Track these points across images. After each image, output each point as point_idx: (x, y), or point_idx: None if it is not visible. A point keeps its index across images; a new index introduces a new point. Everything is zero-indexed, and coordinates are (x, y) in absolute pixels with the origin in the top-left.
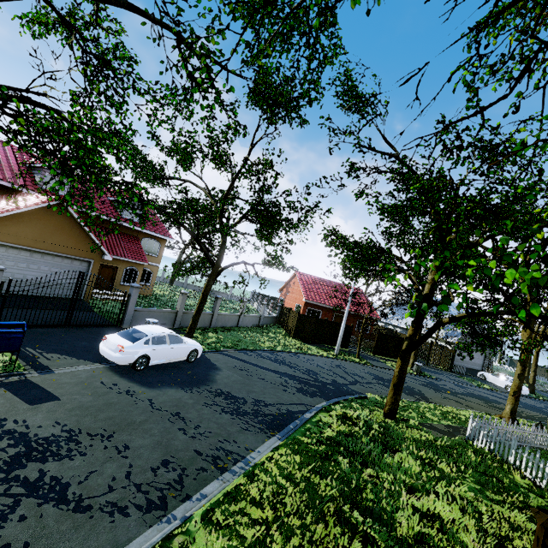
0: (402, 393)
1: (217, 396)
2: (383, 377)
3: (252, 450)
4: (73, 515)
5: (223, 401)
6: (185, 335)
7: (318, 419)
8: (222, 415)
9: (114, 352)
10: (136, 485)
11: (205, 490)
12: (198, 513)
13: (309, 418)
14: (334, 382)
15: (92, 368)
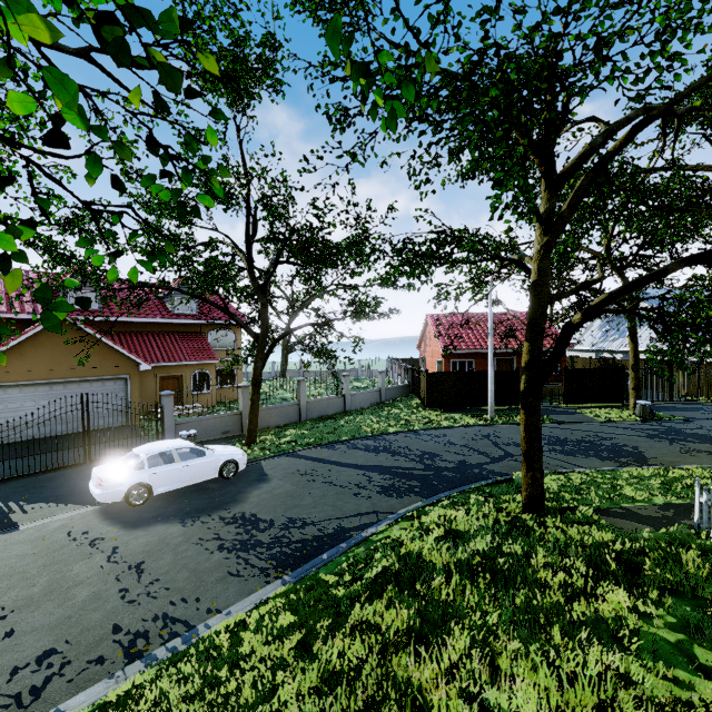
0: (592, 459)
1: (229, 524)
2: (566, 438)
3: (217, 612)
4: None
5: (234, 530)
6: (245, 441)
7: (386, 536)
8: (211, 556)
9: (96, 488)
10: None
11: (72, 701)
12: None
13: (369, 536)
14: (461, 464)
15: (76, 514)
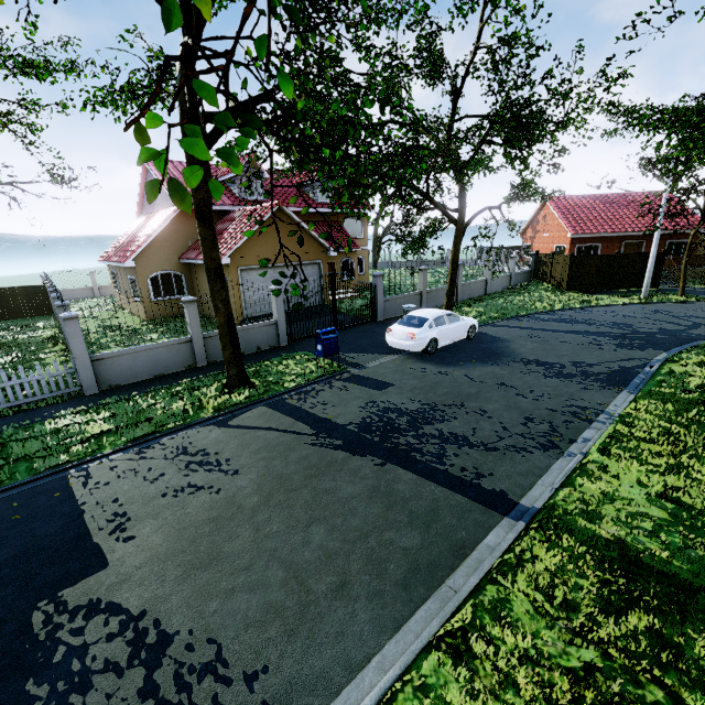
0: None
1: (526, 364)
2: None
3: (606, 405)
4: (489, 453)
5: (538, 368)
6: None
7: (668, 371)
8: (548, 380)
9: (405, 341)
10: (518, 434)
11: (584, 435)
12: (592, 450)
13: (654, 371)
14: (662, 330)
15: (391, 359)
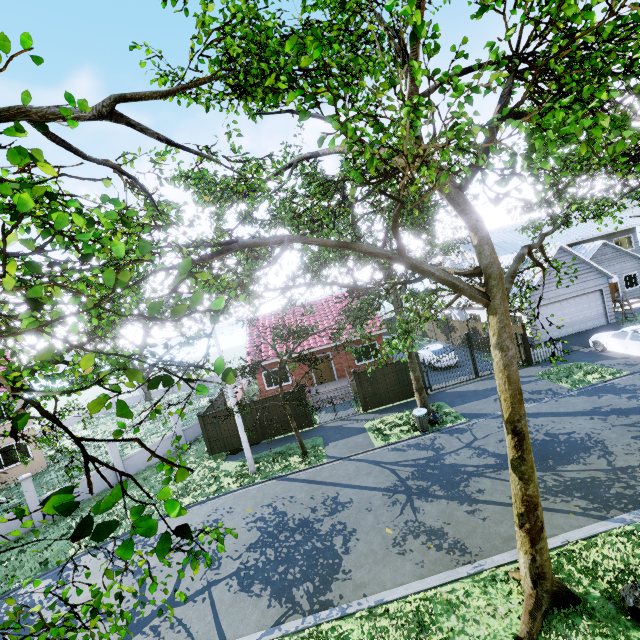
0: (260, 599)
1: None
2: (293, 516)
3: None
4: None
5: None
6: None
7: None
8: None
9: None
10: None
11: None
12: None
13: None
14: None
15: None
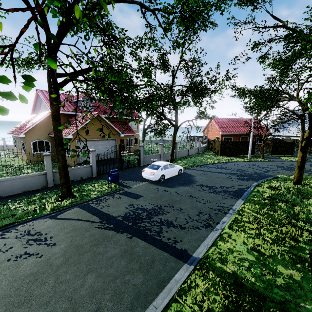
0: None
1: (202, 187)
2: (283, 166)
3: (232, 205)
4: (181, 230)
5: (206, 188)
6: (169, 164)
7: (257, 190)
8: (210, 194)
9: (150, 175)
10: (195, 220)
11: (223, 220)
12: (225, 227)
13: (252, 190)
14: (255, 173)
15: (144, 184)
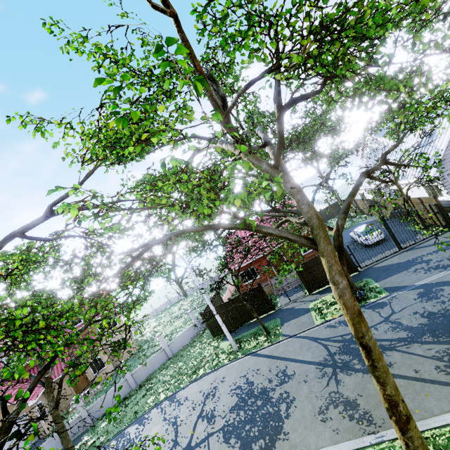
0: None
1: None
2: (257, 385)
3: None
4: None
5: None
6: None
7: None
8: None
9: None
10: None
11: None
12: None
13: None
14: None
15: None
